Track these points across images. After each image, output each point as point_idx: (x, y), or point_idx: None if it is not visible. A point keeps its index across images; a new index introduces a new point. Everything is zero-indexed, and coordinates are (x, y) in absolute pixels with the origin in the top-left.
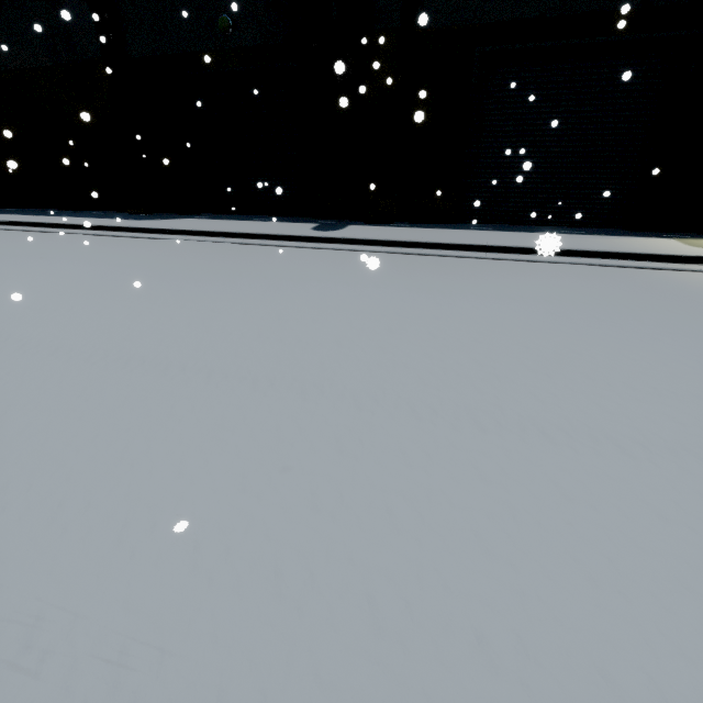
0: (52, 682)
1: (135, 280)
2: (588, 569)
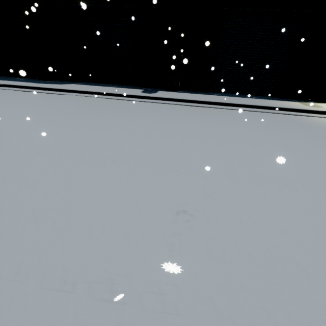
0: (133, 305)
1: (61, 116)
2: (323, 235)
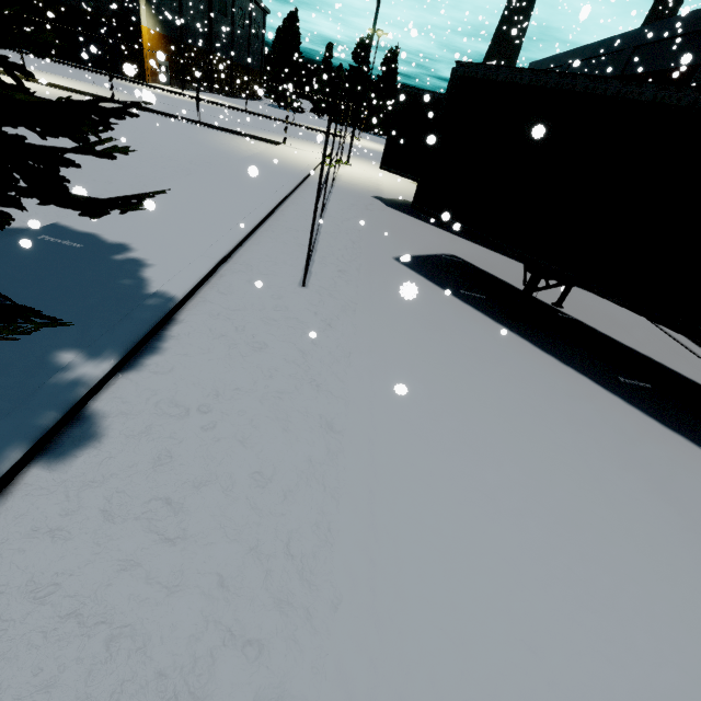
0: None
1: None
2: None
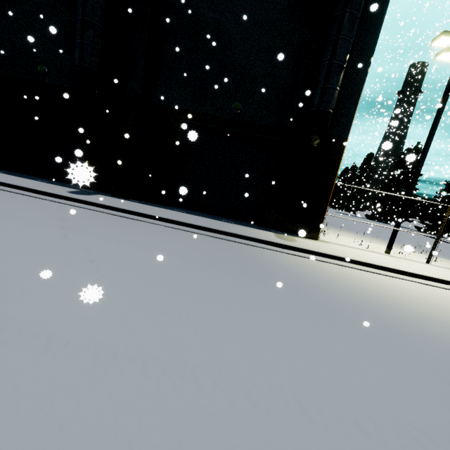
0: None
1: None
2: None
